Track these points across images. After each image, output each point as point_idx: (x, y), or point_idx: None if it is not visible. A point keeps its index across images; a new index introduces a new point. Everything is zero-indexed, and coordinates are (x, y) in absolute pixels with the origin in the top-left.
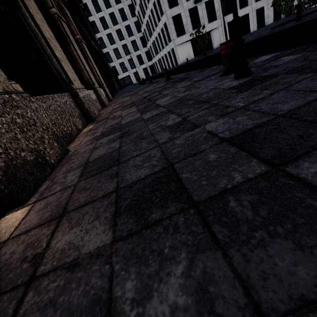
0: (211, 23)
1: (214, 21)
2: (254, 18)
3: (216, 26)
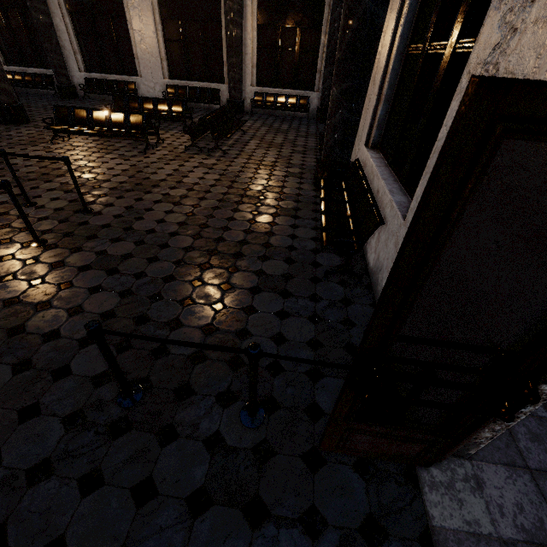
0: None
1: None
2: None
3: None
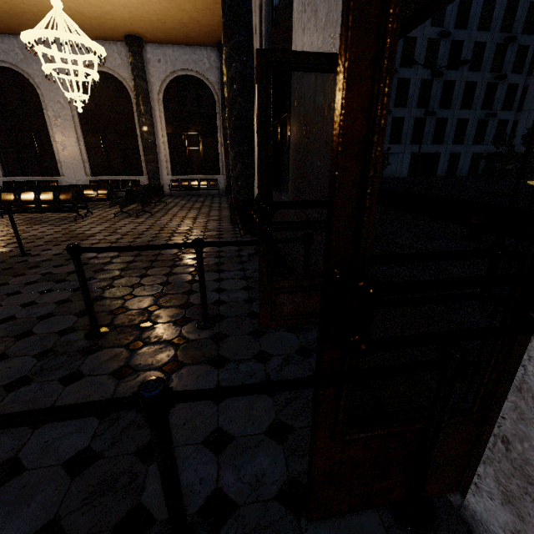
0: (392, 144)
1: (397, 144)
2: (445, 162)
3: (397, 152)
